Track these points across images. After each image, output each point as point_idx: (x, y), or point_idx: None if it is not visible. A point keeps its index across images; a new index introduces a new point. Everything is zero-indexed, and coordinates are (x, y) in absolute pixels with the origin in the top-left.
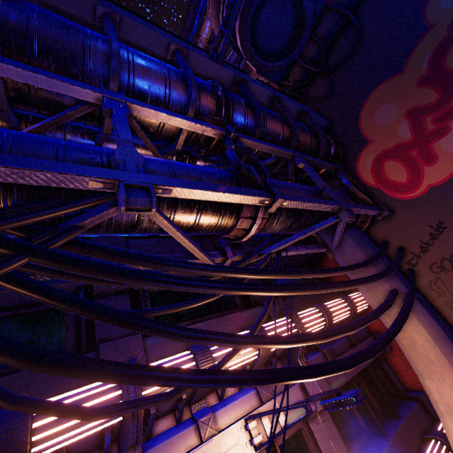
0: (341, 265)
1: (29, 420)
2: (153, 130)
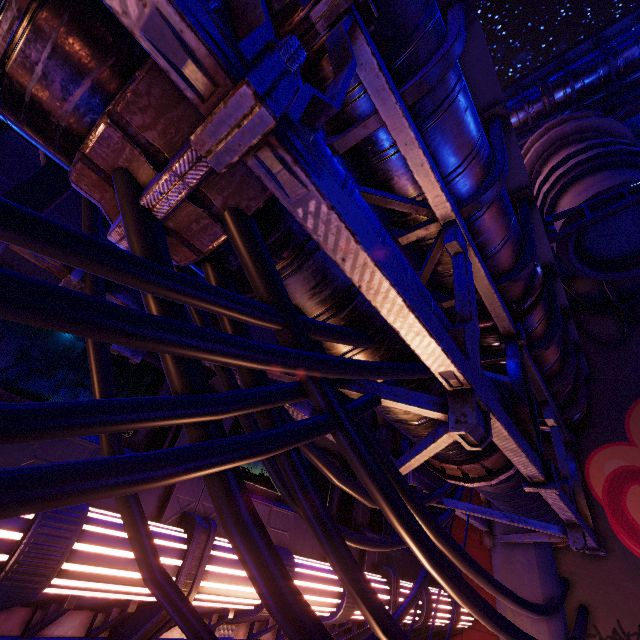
0: (496, 567)
1: (77, 535)
2: (440, 269)
